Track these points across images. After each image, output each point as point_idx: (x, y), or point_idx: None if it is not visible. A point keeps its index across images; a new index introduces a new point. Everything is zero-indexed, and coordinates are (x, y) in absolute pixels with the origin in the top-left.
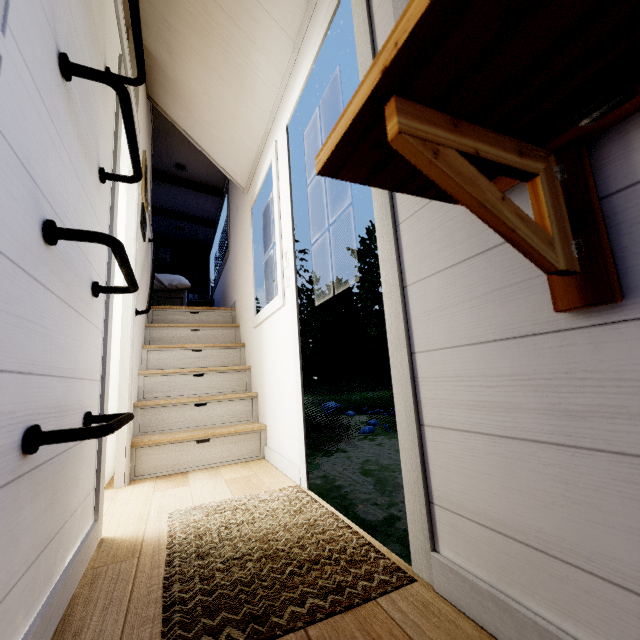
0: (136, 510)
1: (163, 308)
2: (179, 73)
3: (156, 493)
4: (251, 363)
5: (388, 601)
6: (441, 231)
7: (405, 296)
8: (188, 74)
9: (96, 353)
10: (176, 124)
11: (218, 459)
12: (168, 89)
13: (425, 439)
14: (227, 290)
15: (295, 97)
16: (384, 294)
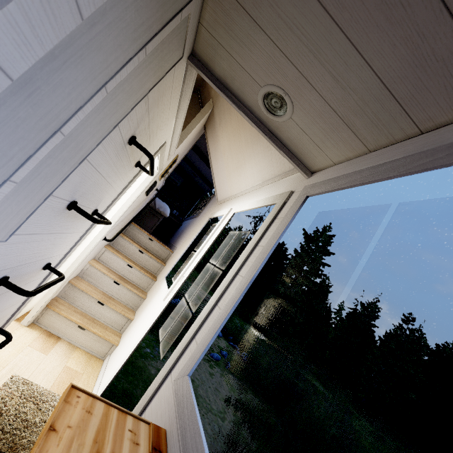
0: (5, 357)
1: (137, 227)
2: (219, 133)
3: (28, 348)
4: (147, 296)
5: None
6: (159, 416)
7: (141, 414)
8: (222, 138)
9: (30, 289)
10: (208, 147)
11: (81, 343)
12: (213, 133)
13: None
14: (183, 233)
15: (243, 208)
16: (143, 396)
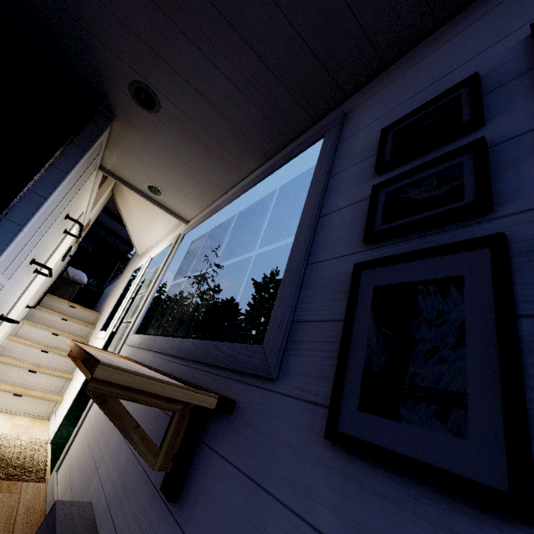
0: None
1: (53, 297)
2: (128, 198)
3: None
4: None
5: (27, 483)
6: None
7: None
8: (131, 201)
9: None
10: (120, 209)
11: (20, 410)
12: (122, 197)
13: (80, 429)
14: (108, 296)
15: (157, 252)
16: None
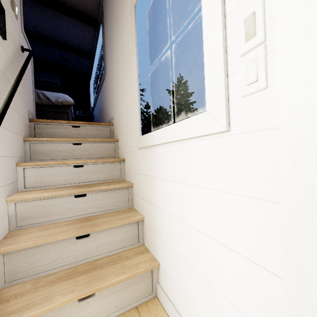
0: None
1: (45, 121)
2: None
3: None
4: (133, 181)
5: None
6: None
7: None
8: None
9: None
10: None
11: (106, 312)
12: None
13: None
14: (104, 108)
15: None
16: None
